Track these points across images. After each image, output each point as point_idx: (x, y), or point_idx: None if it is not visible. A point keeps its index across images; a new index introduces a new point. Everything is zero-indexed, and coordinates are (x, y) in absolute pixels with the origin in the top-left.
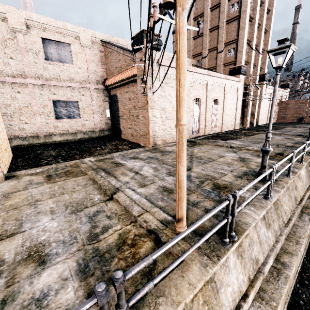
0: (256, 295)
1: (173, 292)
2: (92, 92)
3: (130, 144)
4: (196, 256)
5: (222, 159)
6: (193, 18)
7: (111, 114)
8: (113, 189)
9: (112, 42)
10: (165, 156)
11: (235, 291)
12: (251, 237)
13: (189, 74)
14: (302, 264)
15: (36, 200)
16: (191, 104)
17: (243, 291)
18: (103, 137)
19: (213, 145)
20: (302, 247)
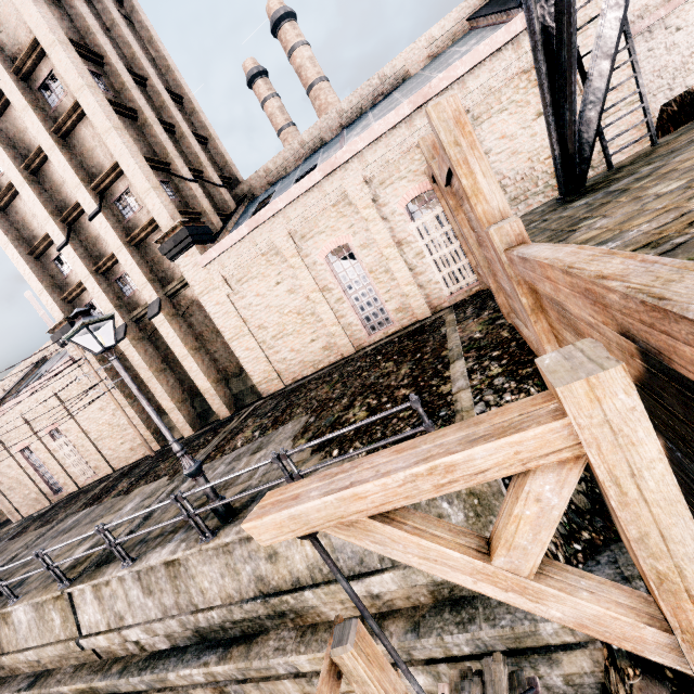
0: None
1: None
2: None
3: None
4: None
5: None
6: None
7: None
8: None
9: (44, 354)
10: None
11: None
12: None
13: None
14: None
15: None
16: (22, 460)
17: None
18: None
19: None
20: None
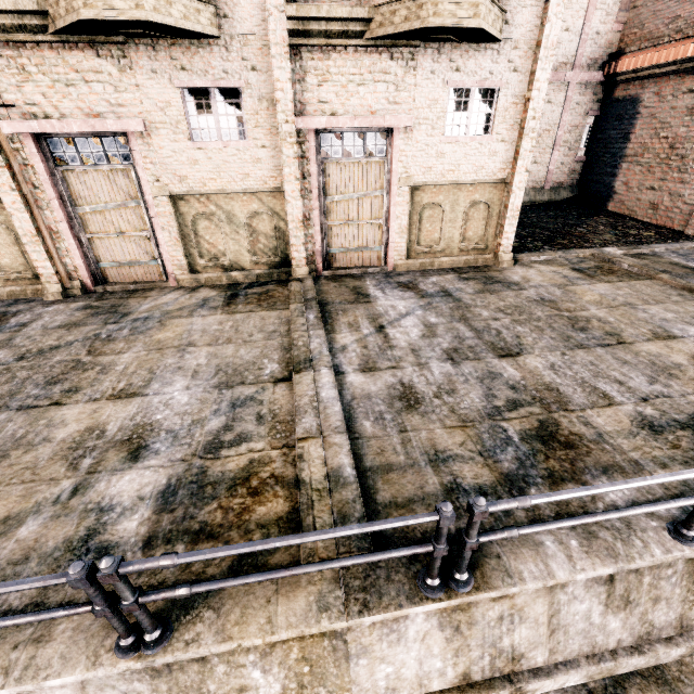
0: None
1: None
2: (570, 93)
3: (648, 227)
4: None
5: None
6: None
7: (592, 149)
8: None
9: None
10: None
11: None
12: None
13: None
14: None
15: (627, 303)
16: None
17: None
18: (559, 204)
19: None
20: None
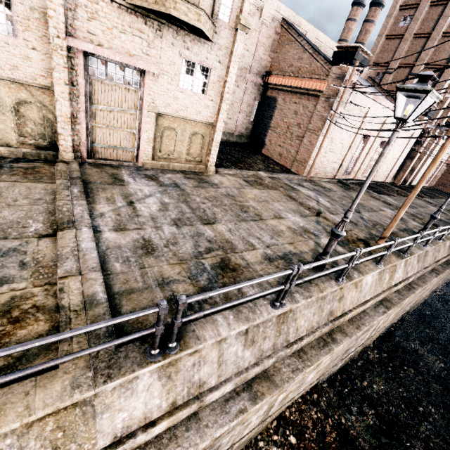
0: (396, 292)
1: (388, 260)
2: (248, 85)
3: (278, 165)
4: (392, 255)
5: (382, 212)
6: (400, 5)
7: (257, 119)
8: (317, 209)
9: (293, 23)
10: (329, 193)
11: (398, 278)
12: (411, 261)
13: (374, 105)
14: (405, 316)
15: (265, 200)
16: (358, 140)
17: (399, 281)
18: (241, 144)
19: (369, 196)
20: (426, 285)
